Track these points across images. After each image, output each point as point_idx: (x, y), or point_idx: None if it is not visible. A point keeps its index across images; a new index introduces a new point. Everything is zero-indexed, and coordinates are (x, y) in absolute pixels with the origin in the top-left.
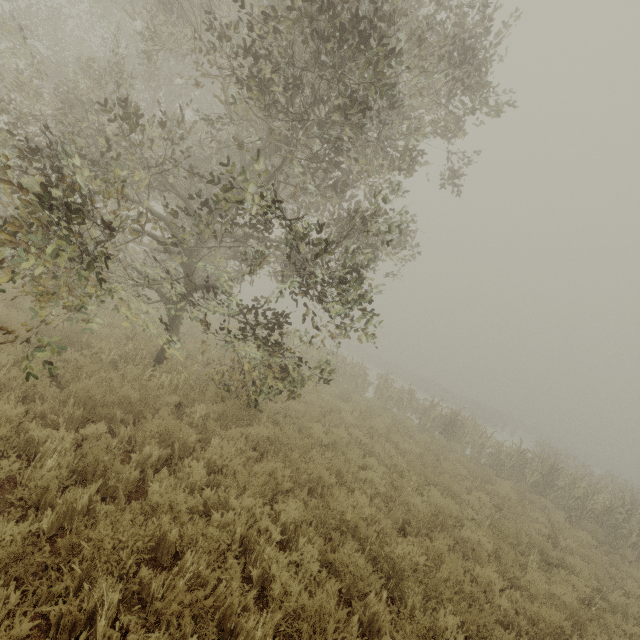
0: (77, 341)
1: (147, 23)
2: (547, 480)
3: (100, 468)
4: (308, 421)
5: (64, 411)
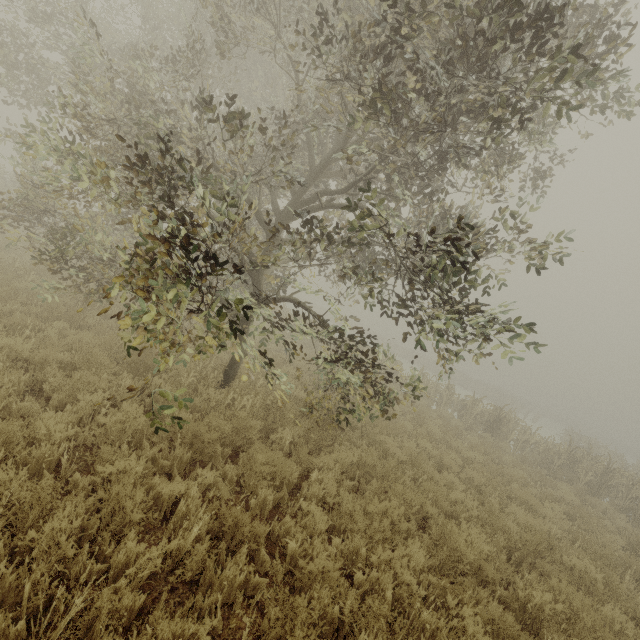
0: (152, 363)
1: (215, 11)
2: (601, 480)
3: (244, 532)
4: (379, 435)
5: (174, 454)
